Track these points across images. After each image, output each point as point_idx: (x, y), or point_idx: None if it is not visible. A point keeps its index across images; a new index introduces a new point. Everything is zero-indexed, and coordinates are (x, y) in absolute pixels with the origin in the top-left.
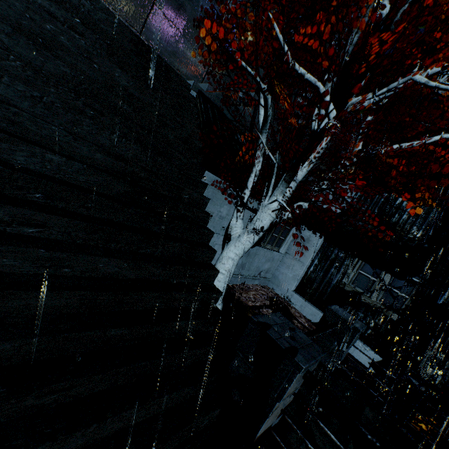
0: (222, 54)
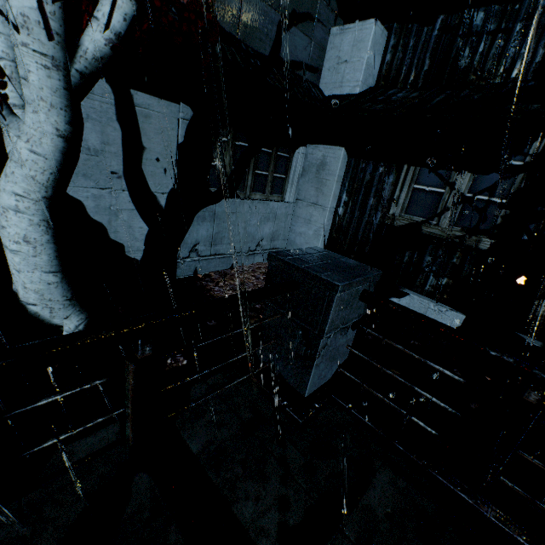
0: None
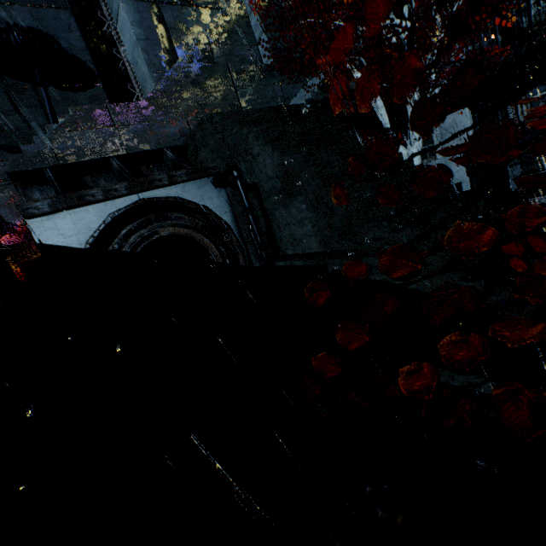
0: (279, 69)
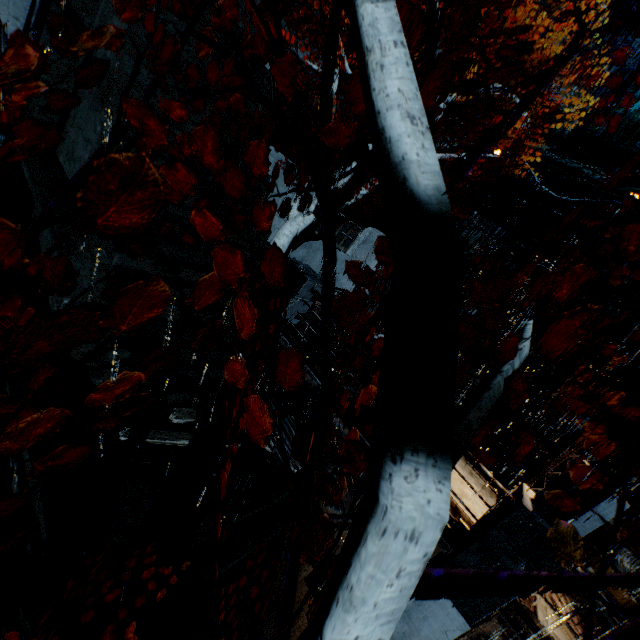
0: None
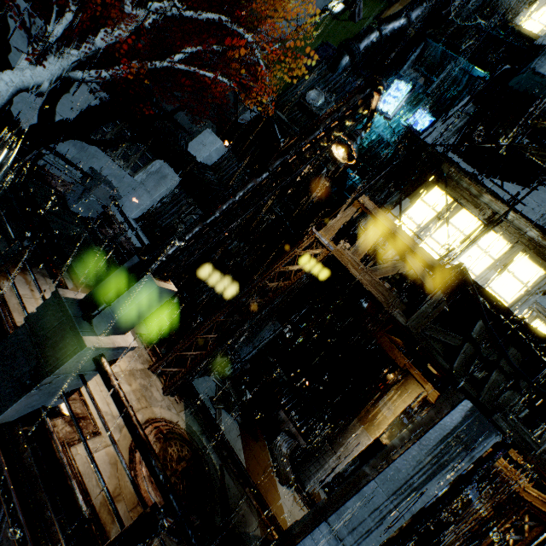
0: None
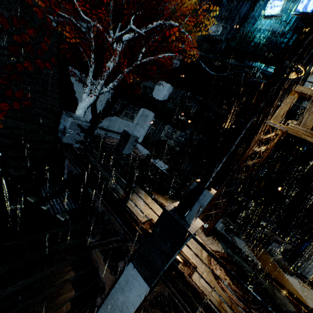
0: None
